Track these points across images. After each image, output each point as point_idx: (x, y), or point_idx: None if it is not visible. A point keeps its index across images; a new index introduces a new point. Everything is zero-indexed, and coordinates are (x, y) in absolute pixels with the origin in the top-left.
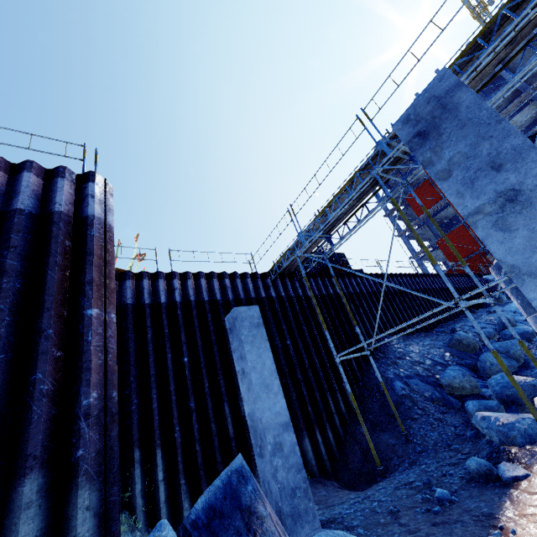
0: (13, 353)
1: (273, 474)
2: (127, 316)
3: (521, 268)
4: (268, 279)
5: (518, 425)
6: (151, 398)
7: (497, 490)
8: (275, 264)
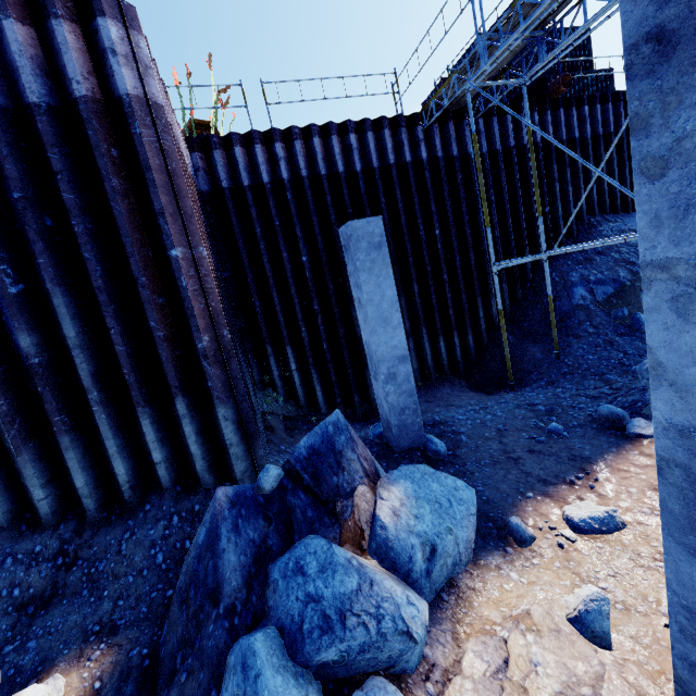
0: (120, 302)
1: (384, 397)
2: (226, 206)
3: (668, 371)
4: (419, 128)
5: None
6: (273, 301)
7: (613, 439)
8: (432, 100)
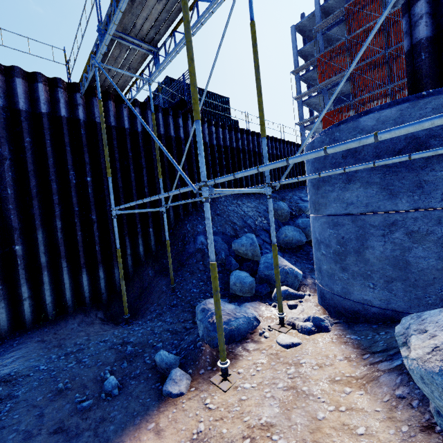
0: None
1: None
2: None
3: None
4: (78, 94)
5: (224, 327)
6: None
7: (150, 399)
8: (83, 73)
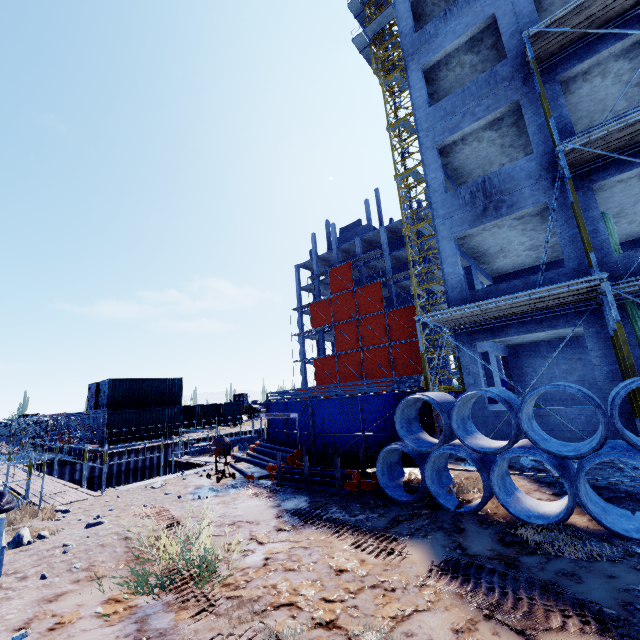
0: None
1: None
2: None
3: None
4: None
5: None
6: None
7: None
8: None
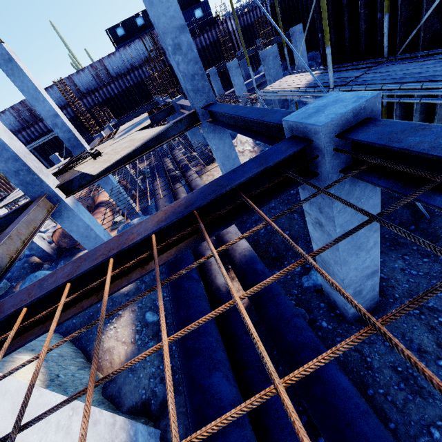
0: None
1: None
2: None
3: None
4: (264, 6)
5: None
6: None
7: None
8: (266, 1)
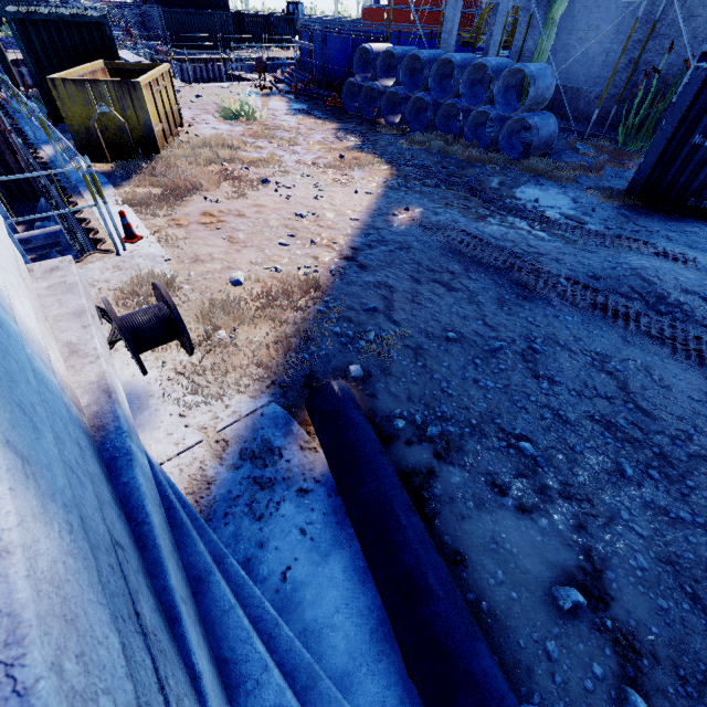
0: None
1: None
2: None
3: None
4: None
5: None
6: None
7: None
8: None
